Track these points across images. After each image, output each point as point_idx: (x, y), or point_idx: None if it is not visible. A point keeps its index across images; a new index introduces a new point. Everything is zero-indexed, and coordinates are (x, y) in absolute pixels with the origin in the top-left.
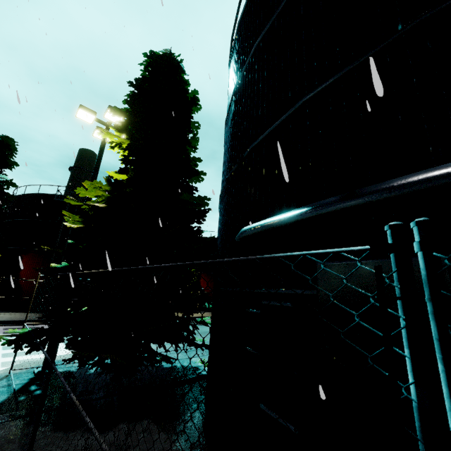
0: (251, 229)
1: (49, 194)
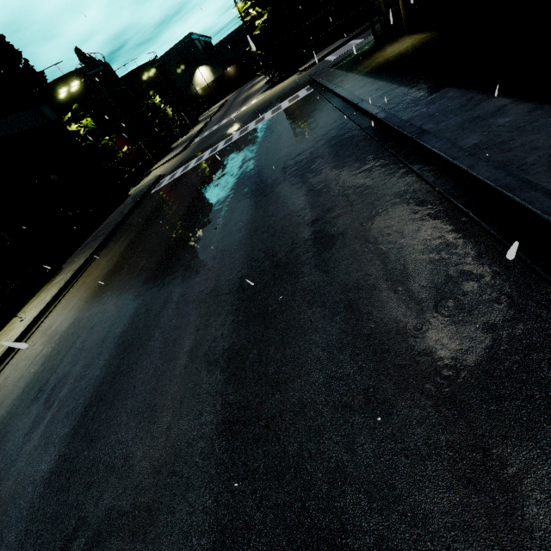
0: None
1: (60, 78)
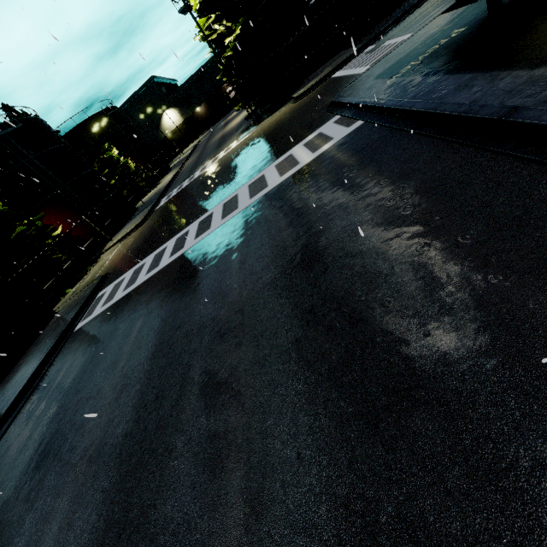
0: (315, 1)
1: None
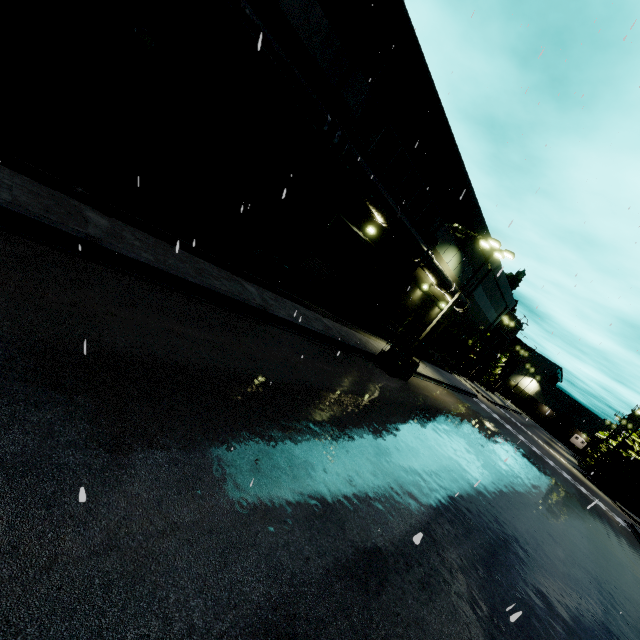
0: None
1: None
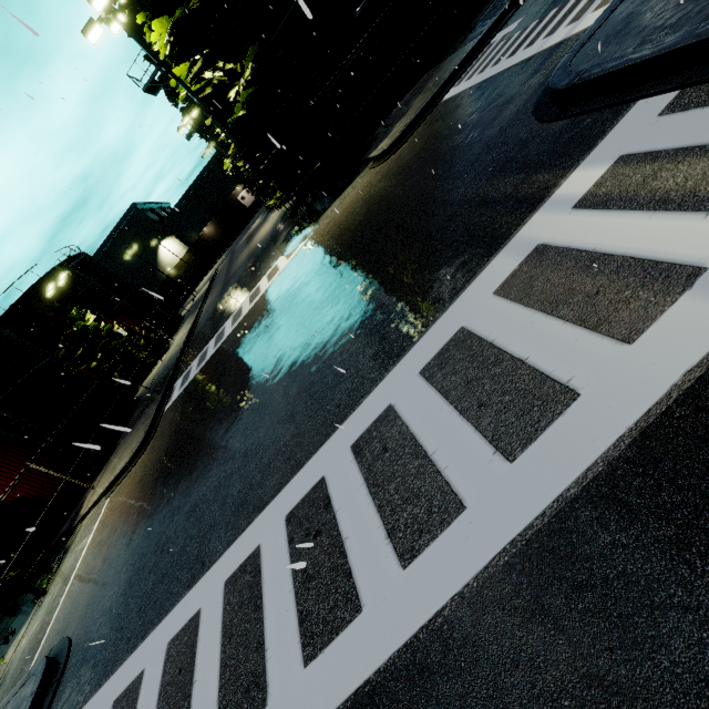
0: (366, 3)
1: None
